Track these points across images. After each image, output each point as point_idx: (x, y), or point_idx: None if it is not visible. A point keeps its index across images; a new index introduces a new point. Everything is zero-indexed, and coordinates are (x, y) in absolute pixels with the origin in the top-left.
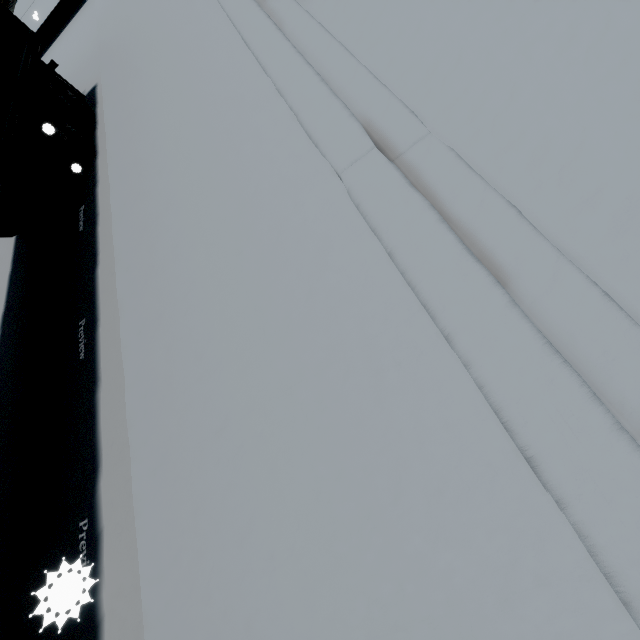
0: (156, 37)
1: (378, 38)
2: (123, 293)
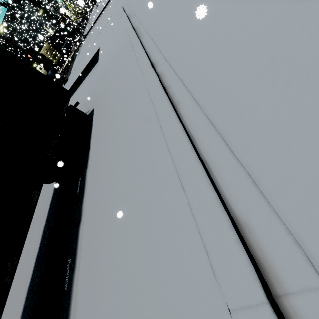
0: (117, 99)
1: (251, 139)
2: (81, 287)
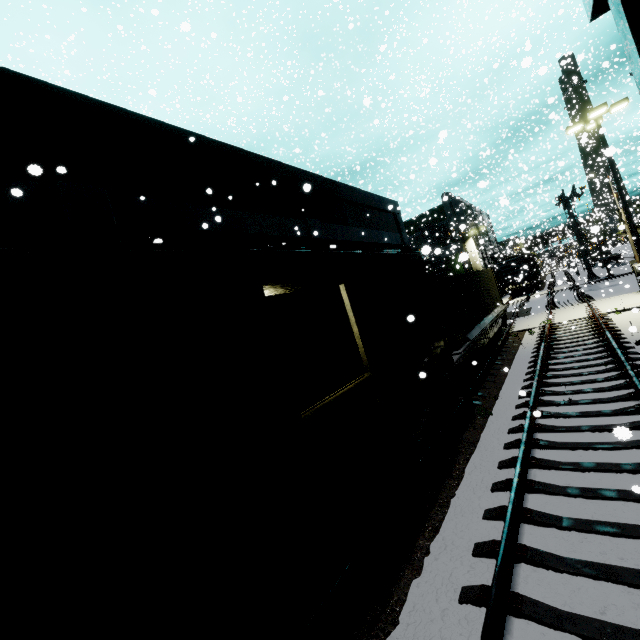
0: None
1: None
2: None
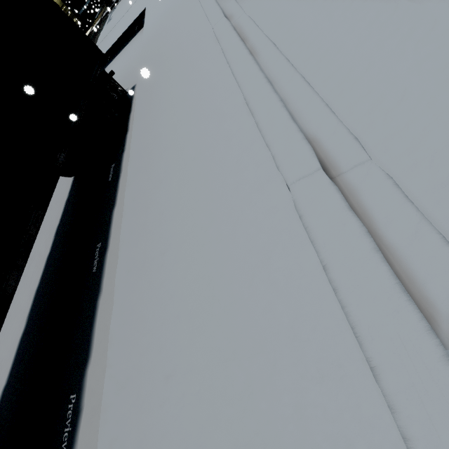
0: (174, 60)
1: (332, 73)
2: (124, 239)
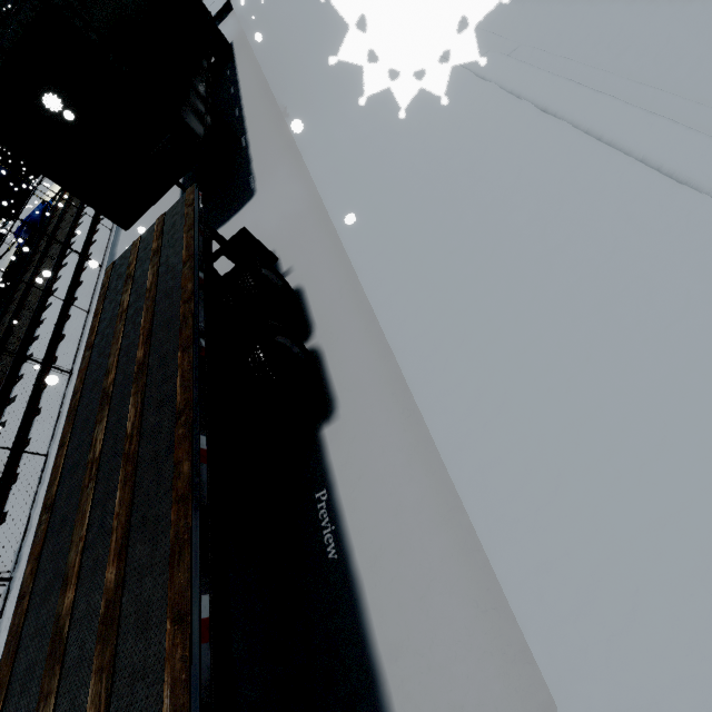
0: None
1: None
2: (254, 47)
